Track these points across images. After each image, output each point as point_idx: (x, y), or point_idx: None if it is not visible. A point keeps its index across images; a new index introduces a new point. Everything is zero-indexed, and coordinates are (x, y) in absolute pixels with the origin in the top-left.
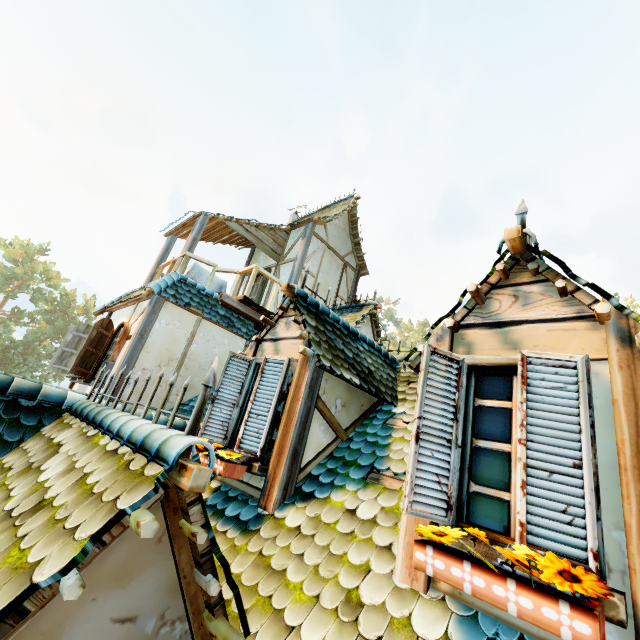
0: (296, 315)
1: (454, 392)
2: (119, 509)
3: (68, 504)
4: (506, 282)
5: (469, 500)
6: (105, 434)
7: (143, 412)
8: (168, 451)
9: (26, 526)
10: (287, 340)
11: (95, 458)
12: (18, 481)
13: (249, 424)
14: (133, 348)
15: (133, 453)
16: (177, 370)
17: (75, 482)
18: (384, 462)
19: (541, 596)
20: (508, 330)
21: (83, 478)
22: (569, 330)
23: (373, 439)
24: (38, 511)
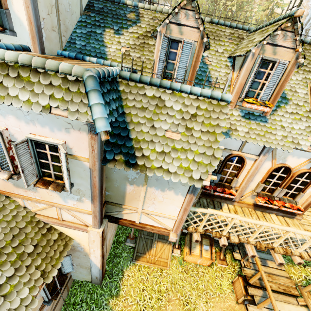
0: (192, 10)
1: (257, 67)
2: (225, 112)
3: (205, 114)
4: (284, 28)
5: (248, 92)
6: (180, 92)
7: (193, 84)
8: (227, 99)
9: (199, 120)
10: (187, 27)
11: (192, 101)
12: (164, 111)
13: (178, 72)
14: (32, 0)
15: (208, 99)
16: (58, 16)
17: (197, 109)
18: (211, 79)
19: (265, 107)
20: (276, 48)
21: (198, 107)
22: (288, 52)
23: (203, 69)
24: (196, 117)
